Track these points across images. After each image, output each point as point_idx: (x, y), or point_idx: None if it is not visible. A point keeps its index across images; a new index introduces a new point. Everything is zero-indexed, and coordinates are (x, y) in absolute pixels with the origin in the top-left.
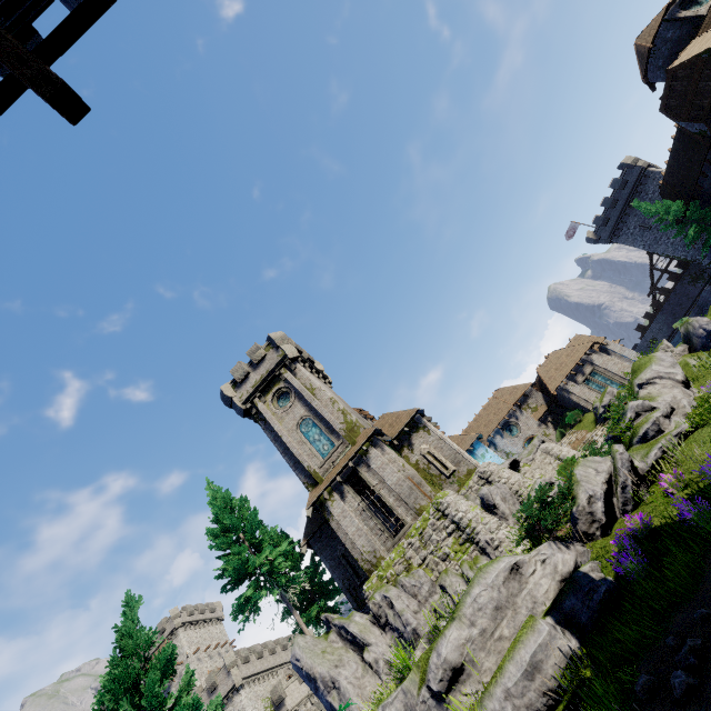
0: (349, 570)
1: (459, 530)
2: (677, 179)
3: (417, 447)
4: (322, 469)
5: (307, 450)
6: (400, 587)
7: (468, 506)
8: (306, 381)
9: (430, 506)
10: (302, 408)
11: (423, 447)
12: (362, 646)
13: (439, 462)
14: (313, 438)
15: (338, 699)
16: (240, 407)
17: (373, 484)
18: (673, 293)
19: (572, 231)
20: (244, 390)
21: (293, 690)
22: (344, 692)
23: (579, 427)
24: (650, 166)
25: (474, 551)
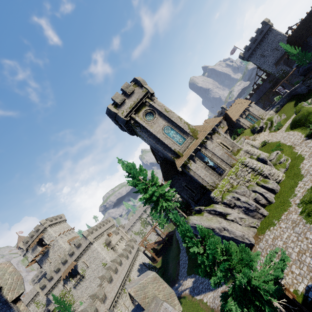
0: (189, 191)
1: (253, 171)
2: (298, 34)
3: (215, 140)
4: (181, 150)
5: (170, 141)
6: (234, 193)
7: (256, 162)
8: (161, 107)
9: (238, 163)
10: (163, 121)
11: (218, 140)
12: (225, 215)
13: (225, 147)
14: (173, 136)
15: (228, 233)
16: (124, 119)
17: (209, 156)
18: (261, 86)
19: (233, 51)
20: (124, 109)
21: (114, 238)
22: (231, 230)
23: (243, 134)
24: (272, 26)
25: (261, 178)
